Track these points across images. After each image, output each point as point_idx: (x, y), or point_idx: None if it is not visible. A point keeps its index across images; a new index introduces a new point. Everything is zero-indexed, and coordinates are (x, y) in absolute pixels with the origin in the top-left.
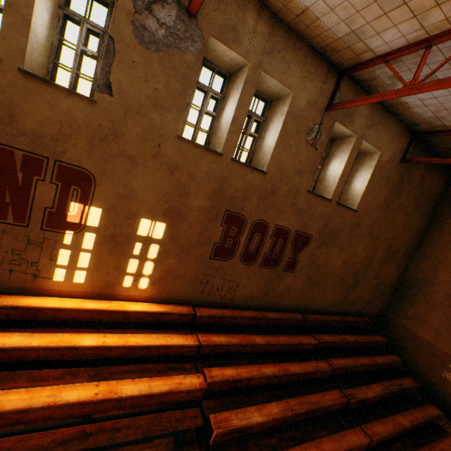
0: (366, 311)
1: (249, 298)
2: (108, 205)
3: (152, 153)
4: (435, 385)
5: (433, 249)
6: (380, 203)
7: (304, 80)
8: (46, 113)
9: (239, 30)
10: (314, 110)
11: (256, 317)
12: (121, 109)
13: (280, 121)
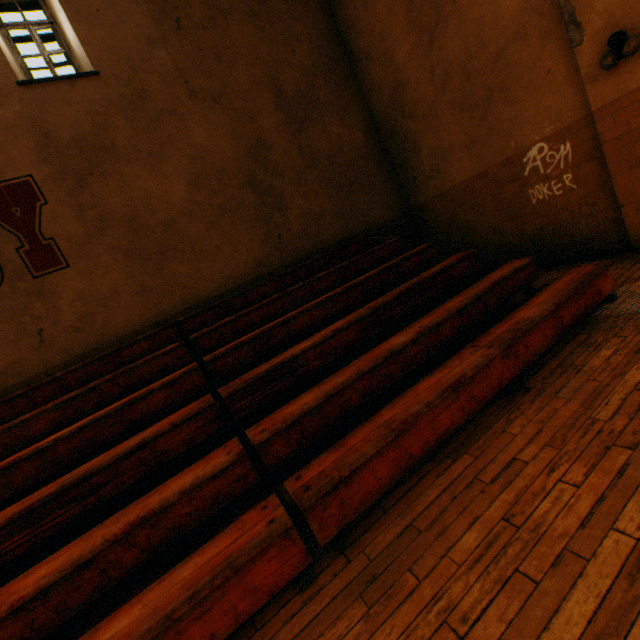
0: (359, 229)
1: (1, 375)
2: None
3: None
4: (540, 230)
5: (362, 32)
6: (151, 29)
7: None
8: None
9: None
10: None
11: (12, 396)
12: None
13: None
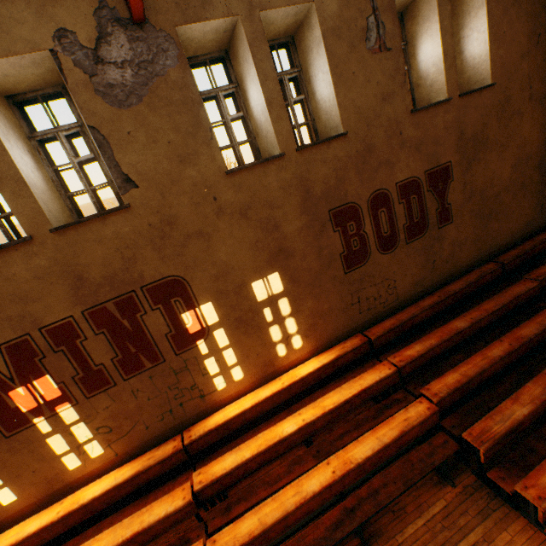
0: None
1: (415, 285)
2: (213, 294)
3: (214, 213)
4: None
5: None
6: (524, 45)
7: None
8: (101, 252)
9: None
10: None
11: (439, 300)
12: (155, 193)
13: (320, 55)
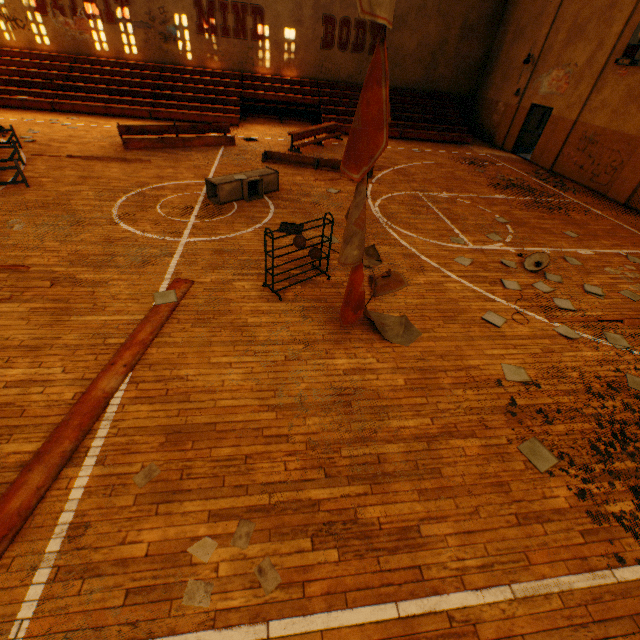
0: (453, 92)
1: (349, 78)
2: (271, 24)
3: None
4: (488, 129)
5: (509, 14)
6: None
7: None
8: None
9: None
10: None
11: (352, 86)
12: None
13: None
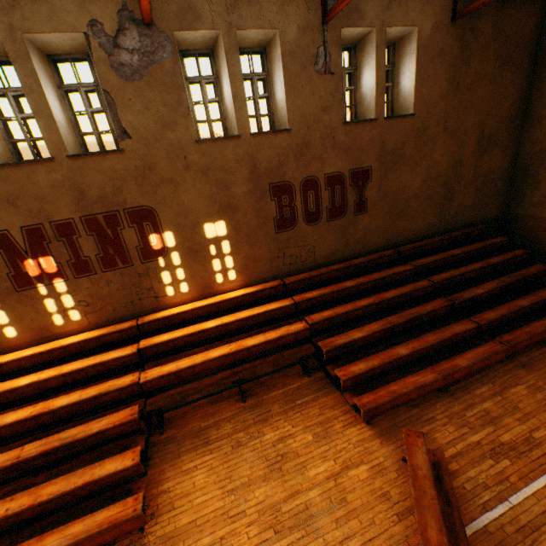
0: (478, 219)
1: (330, 254)
2: (174, 226)
3: (183, 168)
4: None
5: (545, 107)
6: (444, 88)
7: (283, 8)
8: (99, 179)
9: (195, 6)
10: (310, 33)
11: (343, 267)
12: (143, 145)
13: (279, 69)
